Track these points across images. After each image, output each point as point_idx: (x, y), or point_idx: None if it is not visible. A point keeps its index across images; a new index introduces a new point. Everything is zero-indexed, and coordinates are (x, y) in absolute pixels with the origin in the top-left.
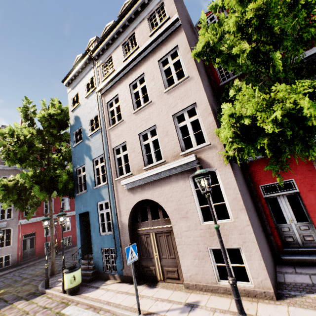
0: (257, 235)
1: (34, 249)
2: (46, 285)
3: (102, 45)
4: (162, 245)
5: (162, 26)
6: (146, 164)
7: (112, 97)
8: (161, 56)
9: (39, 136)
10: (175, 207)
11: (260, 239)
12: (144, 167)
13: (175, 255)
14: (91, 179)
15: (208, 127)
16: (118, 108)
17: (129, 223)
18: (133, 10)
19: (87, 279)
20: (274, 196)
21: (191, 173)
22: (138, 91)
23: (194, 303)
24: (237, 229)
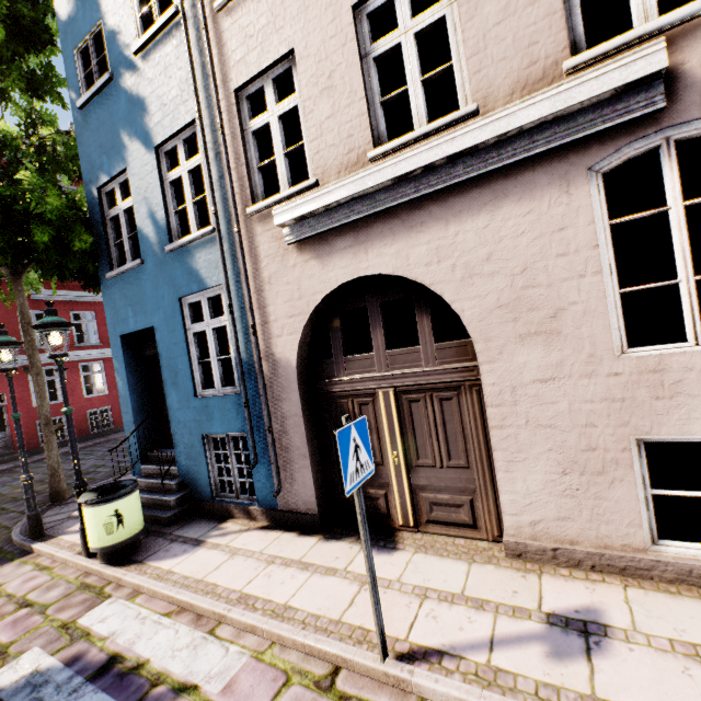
0: None
1: (8, 434)
2: (31, 530)
3: None
4: (421, 429)
5: None
6: (380, 141)
7: None
8: None
9: None
10: (503, 296)
11: None
12: (376, 149)
13: (467, 459)
14: (155, 221)
15: None
16: None
17: (300, 360)
18: None
19: (161, 516)
20: None
21: (610, 151)
22: None
23: (581, 617)
24: None
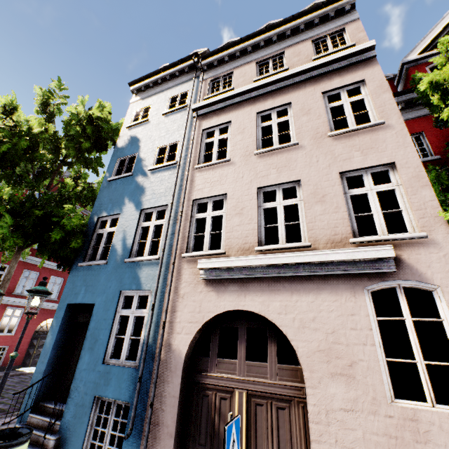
0: None
1: None
2: None
3: (223, 54)
4: (261, 429)
5: (344, 50)
6: (261, 243)
7: (217, 122)
8: (330, 87)
9: (51, 145)
10: (321, 344)
11: None
12: (259, 247)
13: None
14: (125, 243)
15: (421, 206)
16: (209, 149)
17: (187, 353)
18: (291, 25)
19: None
20: None
21: (373, 282)
22: (273, 125)
23: None
24: None
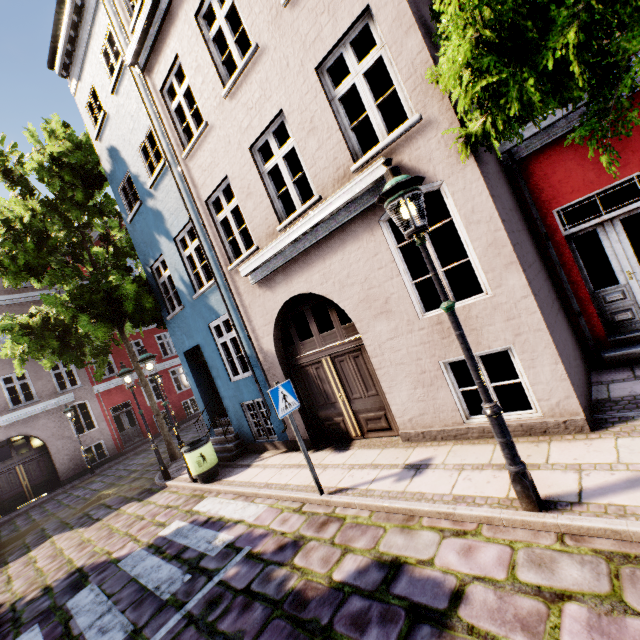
0: (548, 316)
1: (138, 427)
2: (164, 475)
3: None
4: (349, 377)
5: None
6: (282, 218)
7: (166, 68)
8: None
9: (55, 216)
10: (360, 295)
11: (556, 323)
12: (280, 225)
13: (376, 390)
14: (184, 282)
15: (410, 70)
16: (194, 102)
17: (278, 349)
18: None
19: (228, 456)
20: (591, 227)
21: (384, 210)
22: (222, 27)
23: (421, 462)
24: (500, 311)
